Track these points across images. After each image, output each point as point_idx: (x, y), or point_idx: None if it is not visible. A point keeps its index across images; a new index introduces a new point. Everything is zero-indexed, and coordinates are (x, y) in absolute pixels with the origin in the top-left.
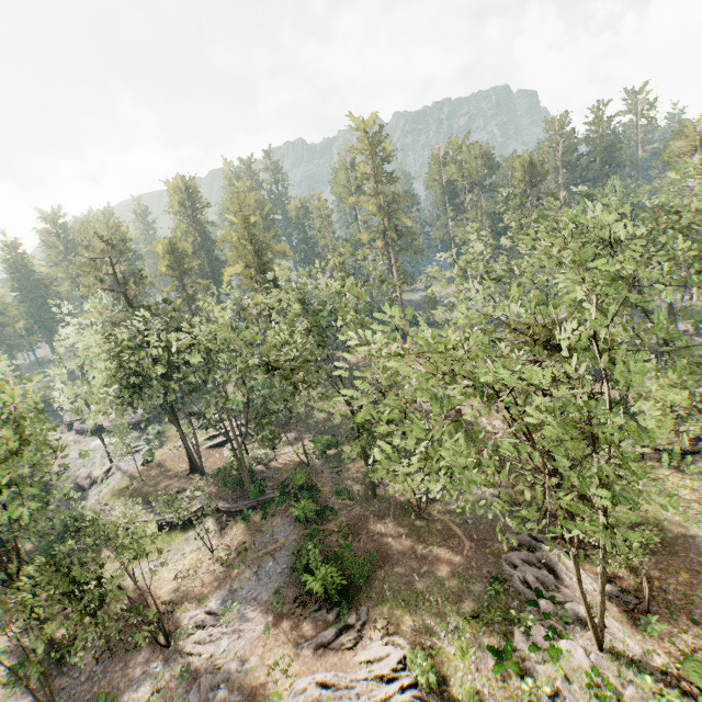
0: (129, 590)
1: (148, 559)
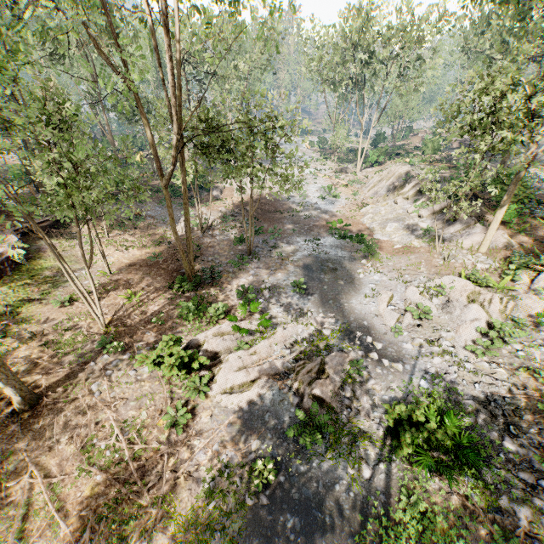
0: (117, 276)
1: (62, 283)
